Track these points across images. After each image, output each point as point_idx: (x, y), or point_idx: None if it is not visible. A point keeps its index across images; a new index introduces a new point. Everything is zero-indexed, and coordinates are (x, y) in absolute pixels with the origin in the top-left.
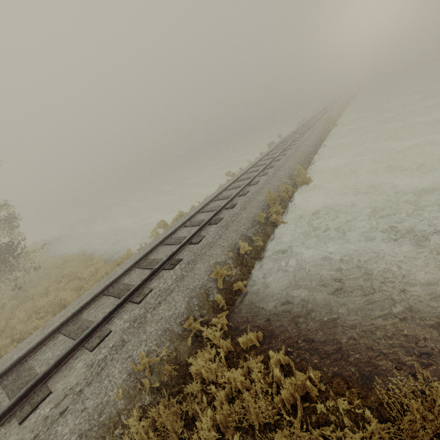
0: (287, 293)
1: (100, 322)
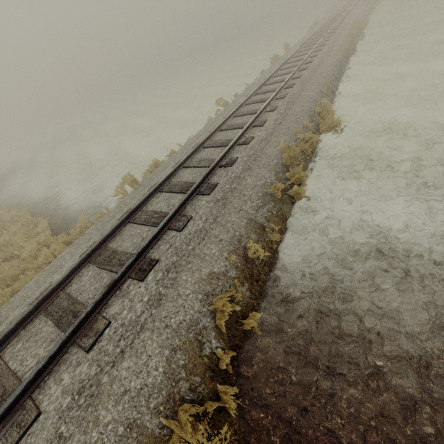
0: (331, 349)
1: (19, 394)
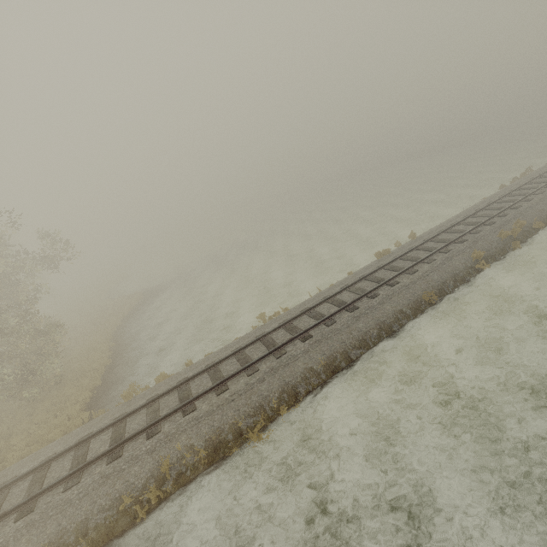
0: None
1: None
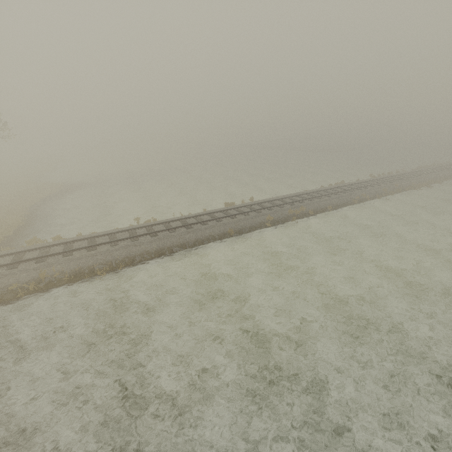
0: None
1: None
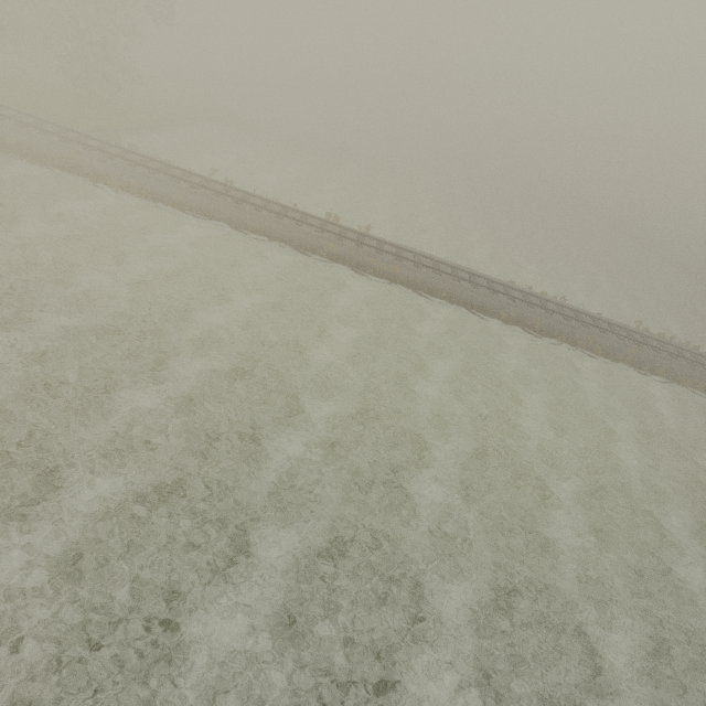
0: None
1: None
